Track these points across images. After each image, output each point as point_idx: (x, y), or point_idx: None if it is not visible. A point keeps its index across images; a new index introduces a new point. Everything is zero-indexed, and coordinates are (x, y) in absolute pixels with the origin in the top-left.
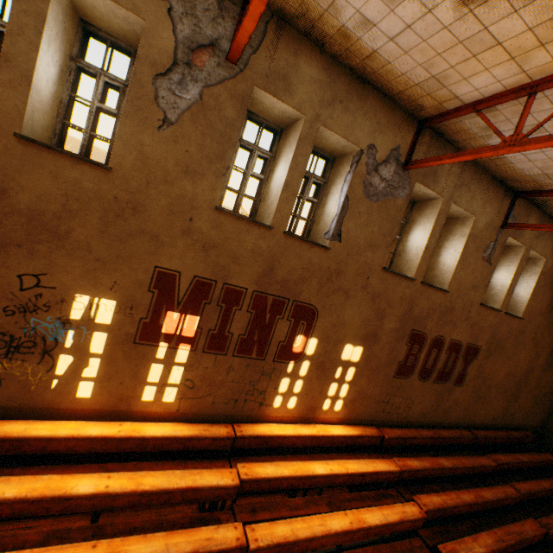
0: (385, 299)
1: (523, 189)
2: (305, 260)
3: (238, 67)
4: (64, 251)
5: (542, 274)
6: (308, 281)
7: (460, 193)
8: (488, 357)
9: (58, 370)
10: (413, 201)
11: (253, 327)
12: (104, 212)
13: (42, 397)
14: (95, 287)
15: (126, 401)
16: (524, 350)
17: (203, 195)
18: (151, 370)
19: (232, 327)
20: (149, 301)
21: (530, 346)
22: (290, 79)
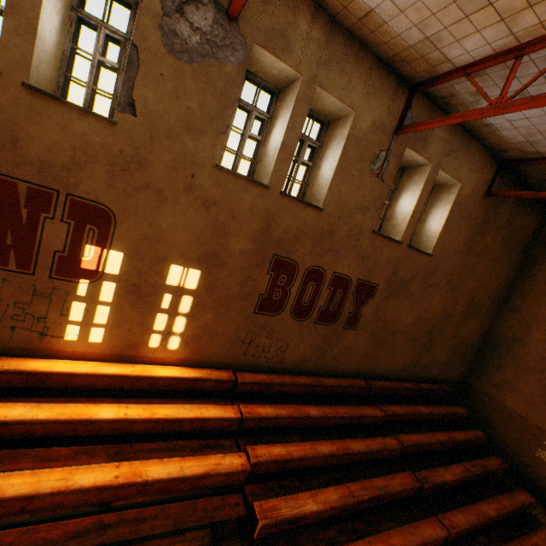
0: (227, 209)
1: (418, 79)
2: (76, 135)
3: None
4: None
5: (456, 203)
6: (89, 168)
7: (328, 73)
8: (389, 298)
9: None
10: (278, 90)
11: (1, 225)
12: None
13: None
14: None
15: None
16: (436, 294)
17: None
18: None
19: None
20: None
21: (444, 289)
22: None
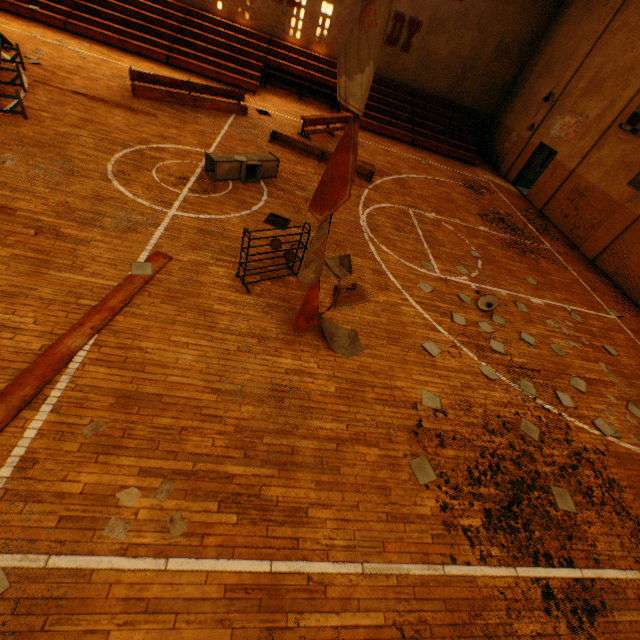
0: None
1: None
2: None
3: None
4: None
5: None
6: None
7: None
8: (431, 34)
9: None
10: None
11: None
12: None
13: (209, 7)
14: None
15: (233, 16)
16: (467, 35)
17: None
18: (239, 1)
19: None
20: None
21: (474, 31)
22: None
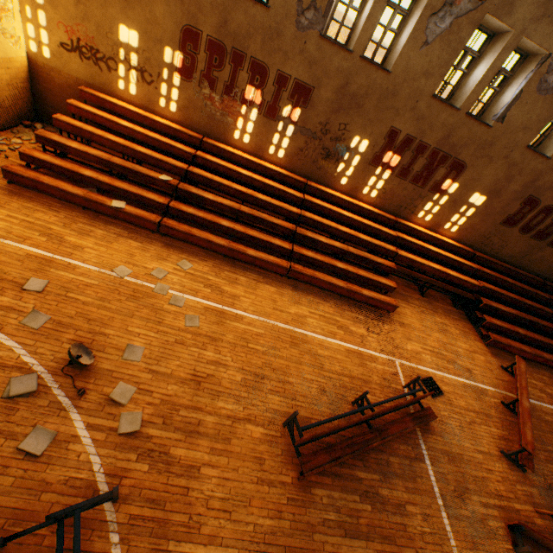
0: (518, 169)
1: None
2: (471, 133)
3: (480, 2)
4: (358, 115)
5: None
6: (468, 147)
7: None
8: None
9: (338, 169)
10: None
11: (425, 169)
12: (379, 96)
13: (329, 180)
14: (363, 134)
15: (356, 191)
16: None
17: (428, 88)
18: (370, 179)
19: (414, 166)
20: (382, 144)
21: None
22: (514, 5)
